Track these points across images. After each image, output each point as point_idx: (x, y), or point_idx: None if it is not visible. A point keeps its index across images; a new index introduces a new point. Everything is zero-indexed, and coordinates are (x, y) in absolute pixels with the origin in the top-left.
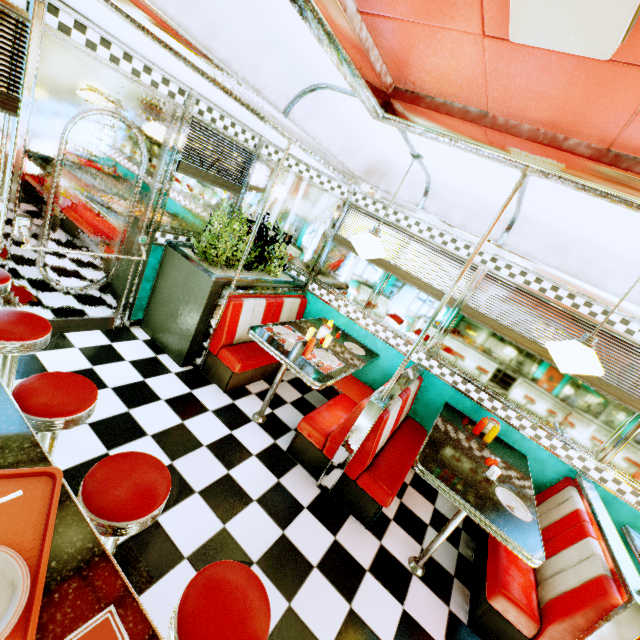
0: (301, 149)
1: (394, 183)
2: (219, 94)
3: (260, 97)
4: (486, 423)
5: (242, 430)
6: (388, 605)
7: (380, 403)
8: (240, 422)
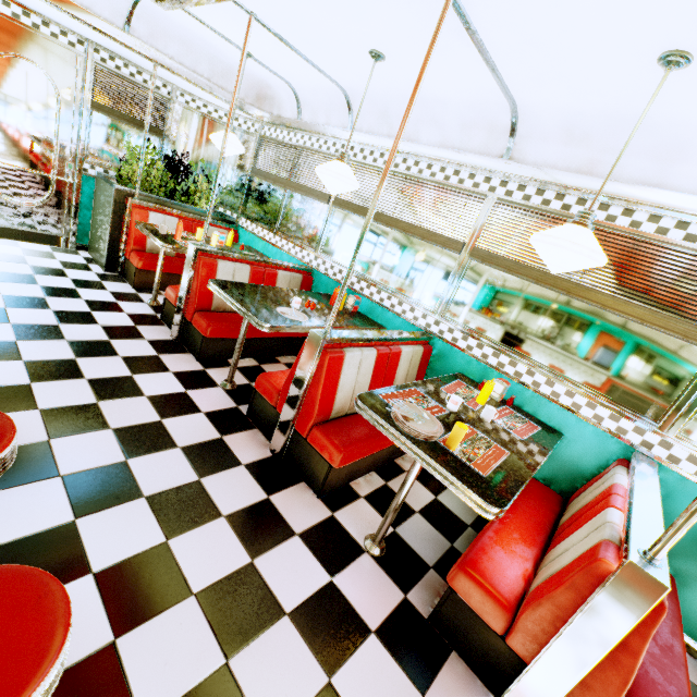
0: (163, 68)
1: (281, 105)
2: (83, 26)
3: (91, 13)
4: (337, 292)
5: (129, 303)
6: (171, 386)
7: (197, 245)
8: (132, 300)
